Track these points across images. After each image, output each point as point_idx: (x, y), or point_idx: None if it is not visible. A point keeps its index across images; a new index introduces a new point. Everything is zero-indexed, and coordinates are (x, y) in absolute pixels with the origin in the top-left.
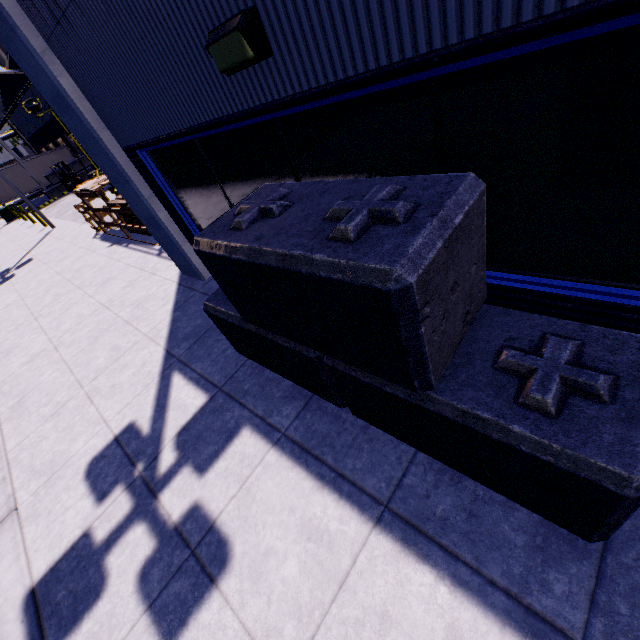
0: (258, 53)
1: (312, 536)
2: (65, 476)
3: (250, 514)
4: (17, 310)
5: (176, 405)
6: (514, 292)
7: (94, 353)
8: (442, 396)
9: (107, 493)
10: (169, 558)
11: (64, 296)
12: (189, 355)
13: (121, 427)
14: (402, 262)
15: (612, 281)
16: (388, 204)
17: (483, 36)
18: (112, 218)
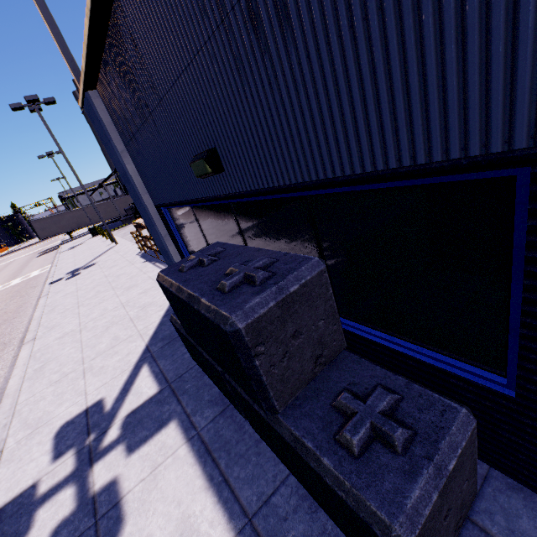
0: (214, 170)
1: (185, 532)
2: (42, 432)
3: (148, 498)
4: (70, 298)
5: (135, 391)
6: (376, 345)
7: (101, 339)
8: (286, 421)
9: (62, 453)
10: (78, 523)
11: (102, 293)
12: (160, 352)
13: (94, 401)
14: (238, 313)
15: (442, 350)
16: (255, 271)
17: (320, 180)
18: (150, 243)
